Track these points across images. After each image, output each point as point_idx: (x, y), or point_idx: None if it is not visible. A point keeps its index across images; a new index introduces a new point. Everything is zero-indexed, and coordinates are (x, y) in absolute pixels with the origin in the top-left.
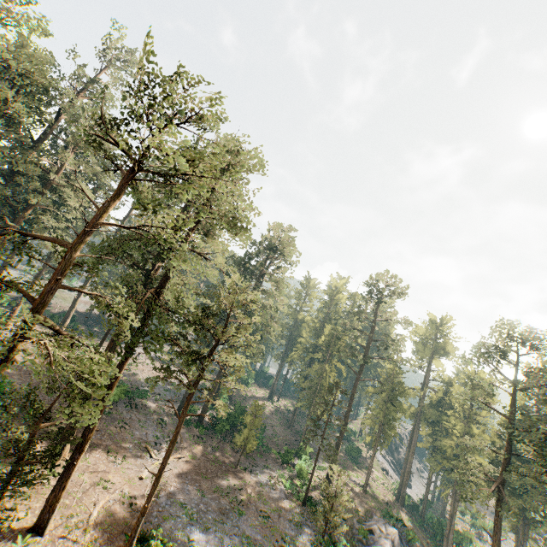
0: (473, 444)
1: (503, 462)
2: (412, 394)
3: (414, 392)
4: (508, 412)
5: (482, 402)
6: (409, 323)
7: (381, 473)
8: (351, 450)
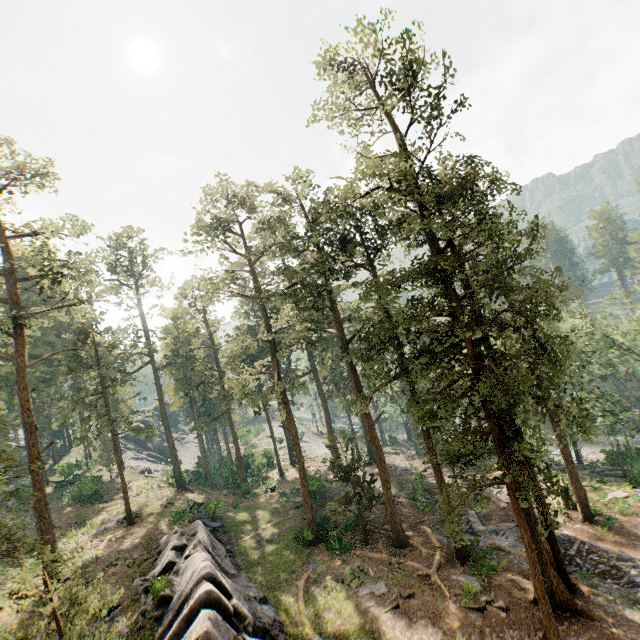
0: (240, 347)
1: (271, 347)
2: (138, 353)
3: (140, 350)
4: (256, 290)
5: (230, 291)
6: (83, 228)
7: (143, 478)
8: (83, 490)
